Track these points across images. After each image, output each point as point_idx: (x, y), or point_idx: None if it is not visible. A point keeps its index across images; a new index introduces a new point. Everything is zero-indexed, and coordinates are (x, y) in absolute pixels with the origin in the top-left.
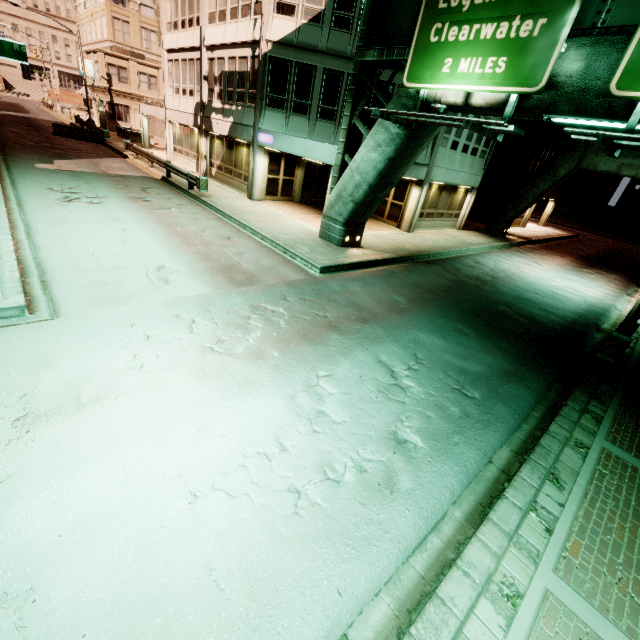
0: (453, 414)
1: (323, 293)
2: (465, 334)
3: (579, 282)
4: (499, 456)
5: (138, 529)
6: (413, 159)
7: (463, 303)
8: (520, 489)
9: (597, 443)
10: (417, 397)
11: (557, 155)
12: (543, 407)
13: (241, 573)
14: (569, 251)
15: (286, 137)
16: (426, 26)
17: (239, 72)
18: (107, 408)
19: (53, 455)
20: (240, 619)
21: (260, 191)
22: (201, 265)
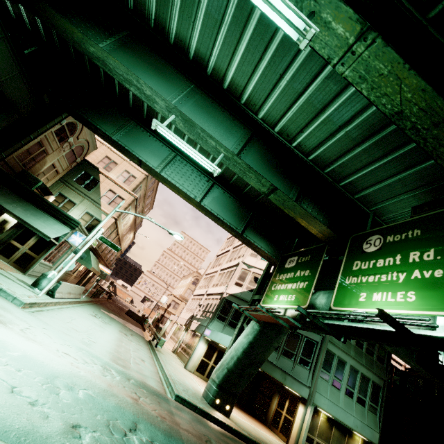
0: None
1: (157, 397)
2: None
3: None
4: None
5: None
6: (269, 351)
7: None
8: None
9: None
10: (128, 443)
11: None
12: None
13: None
14: None
15: (216, 332)
16: (271, 284)
17: (213, 303)
18: None
19: None
20: None
21: (193, 365)
22: (109, 349)
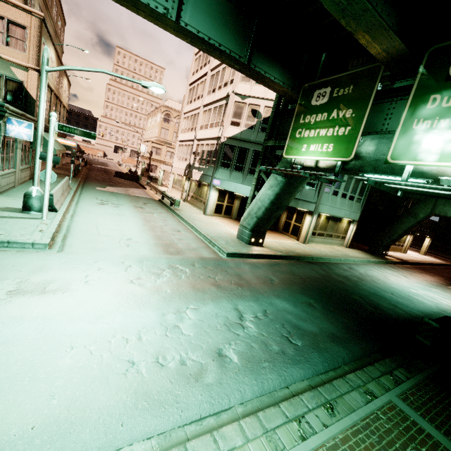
0: (272, 350)
1: (221, 266)
2: (313, 306)
3: (439, 294)
4: (297, 386)
5: (31, 355)
6: (293, 195)
7: (323, 289)
8: (295, 405)
9: (387, 396)
10: (251, 334)
11: (415, 204)
12: (356, 365)
13: (70, 394)
14: (441, 273)
15: (227, 181)
16: (294, 130)
17: (209, 150)
18: (56, 296)
19: (15, 310)
20: (53, 417)
21: (211, 210)
22: (153, 241)
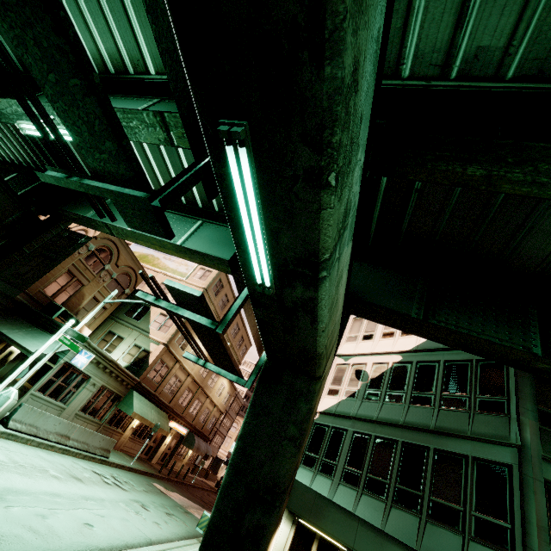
0: None
1: None
2: None
3: None
4: None
5: None
6: (284, 454)
7: None
8: None
9: None
10: None
11: None
12: None
13: None
14: None
15: None
16: None
17: None
18: None
19: None
20: None
21: None
22: None
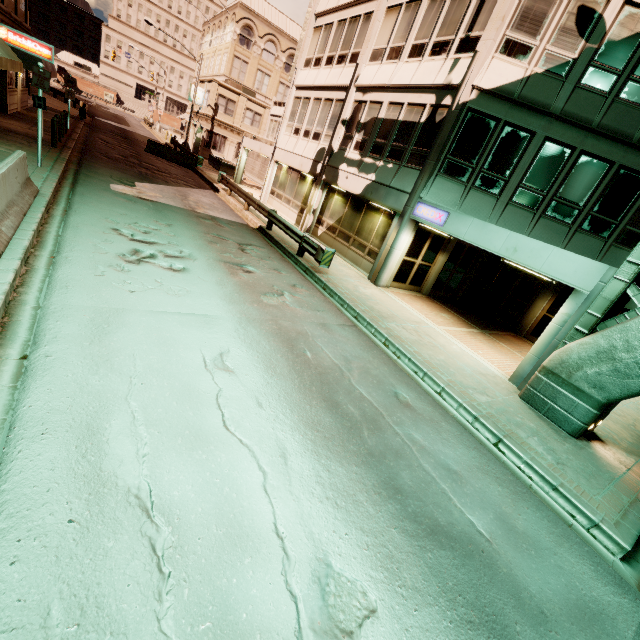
0: None
1: None
2: None
3: None
4: None
5: None
6: None
7: None
8: None
9: None
10: None
11: None
12: None
13: None
14: None
15: (474, 221)
16: None
17: (403, 122)
18: None
19: None
20: None
21: (389, 275)
22: (408, 547)
